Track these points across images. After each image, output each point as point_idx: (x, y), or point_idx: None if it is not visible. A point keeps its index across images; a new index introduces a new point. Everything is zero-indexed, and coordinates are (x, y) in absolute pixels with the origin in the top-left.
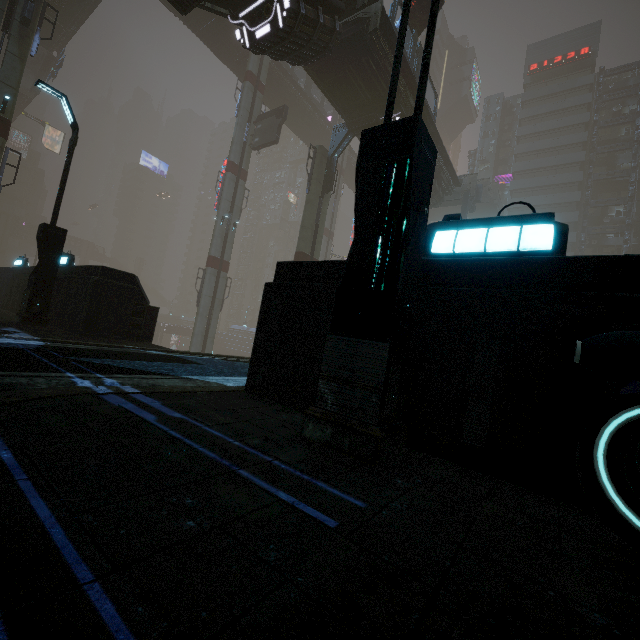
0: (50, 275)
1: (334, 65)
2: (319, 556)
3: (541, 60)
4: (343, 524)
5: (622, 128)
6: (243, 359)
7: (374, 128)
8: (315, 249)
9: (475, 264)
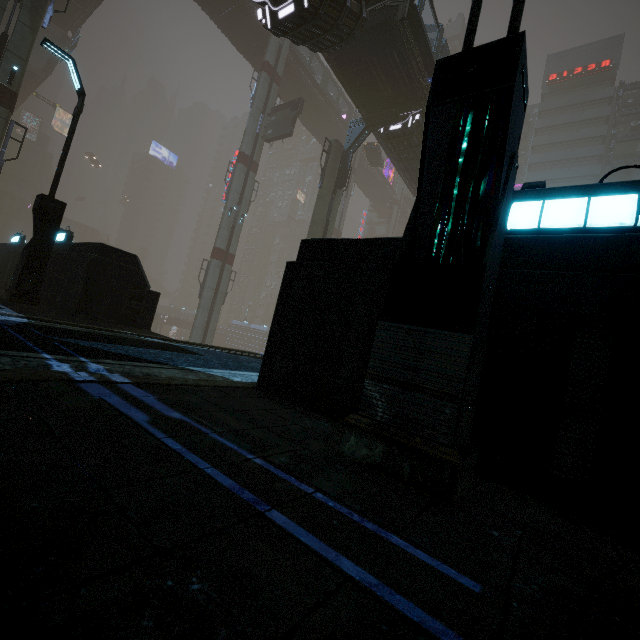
0: (45, 250)
1: (356, 55)
2: None
3: (561, 70)
4: None
5: (639, 143)
6: (247, 353)
7: (455, 55)
8: None
9: (569, 243)
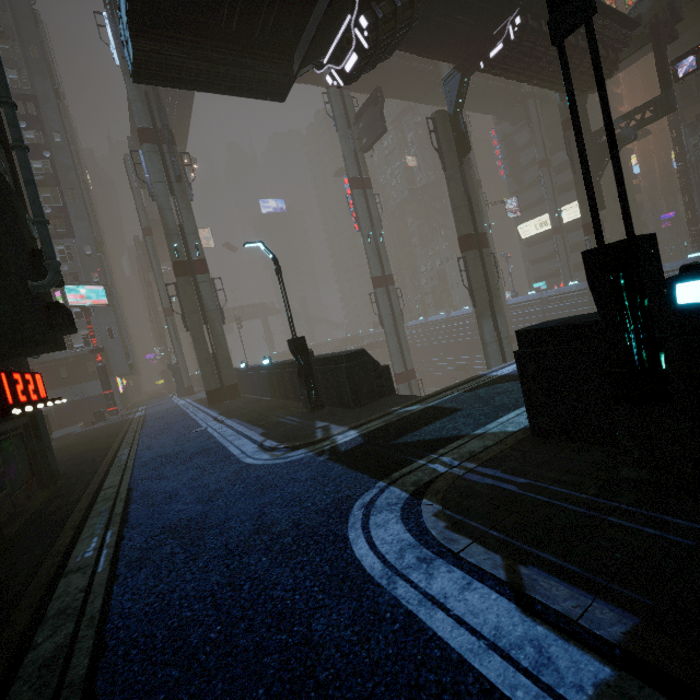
0: (310, 373)
1: (420, 23)
2: (698, 563)
3: None
4: (699, 543)
5: None
6: (476, 382)
7: (592, 250)
8: (477, 223)
9: None
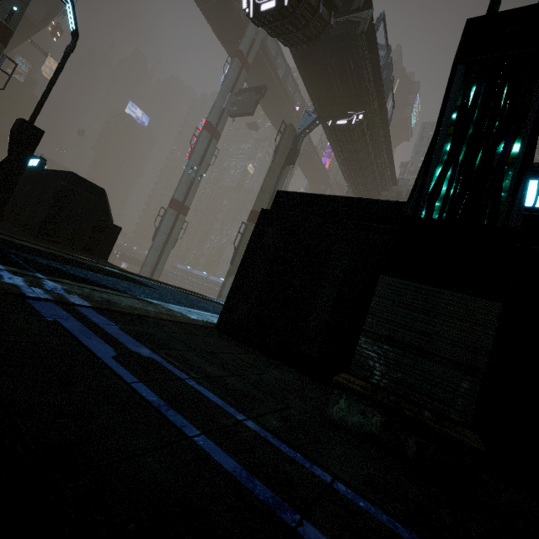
0: (16, 171)
1: (319, 56)
2: None
3: None
4: None
5: None
6: (195, 294)
7: (489, 15)
8: None
9: None
